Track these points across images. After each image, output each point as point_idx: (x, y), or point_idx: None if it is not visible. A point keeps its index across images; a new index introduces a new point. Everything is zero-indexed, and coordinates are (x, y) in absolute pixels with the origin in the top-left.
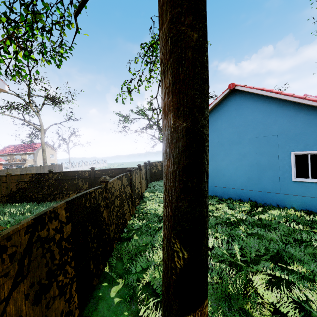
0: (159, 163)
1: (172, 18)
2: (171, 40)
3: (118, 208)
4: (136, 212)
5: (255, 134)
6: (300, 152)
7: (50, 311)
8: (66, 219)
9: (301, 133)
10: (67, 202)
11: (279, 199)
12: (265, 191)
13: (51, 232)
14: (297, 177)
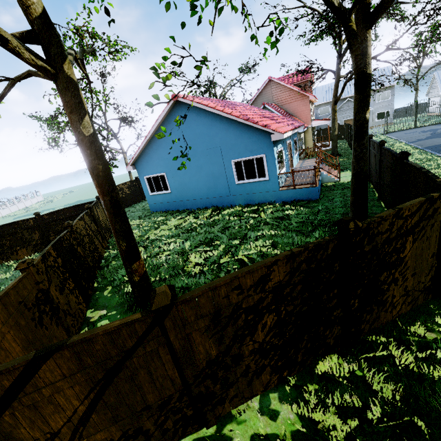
0: (125, 185)
1: (89, 161)
2: (92, 169)
3: (89, 244)
4: (110, 245)
5: (205, 147)
6: (237, 160)
7: (69, 299)
8: (56, 255)
9: (235, 144)
10: (52, 246)
11: (231, 200)
12: (221, 196)
13: (52, 263)
14: (239, 180)
